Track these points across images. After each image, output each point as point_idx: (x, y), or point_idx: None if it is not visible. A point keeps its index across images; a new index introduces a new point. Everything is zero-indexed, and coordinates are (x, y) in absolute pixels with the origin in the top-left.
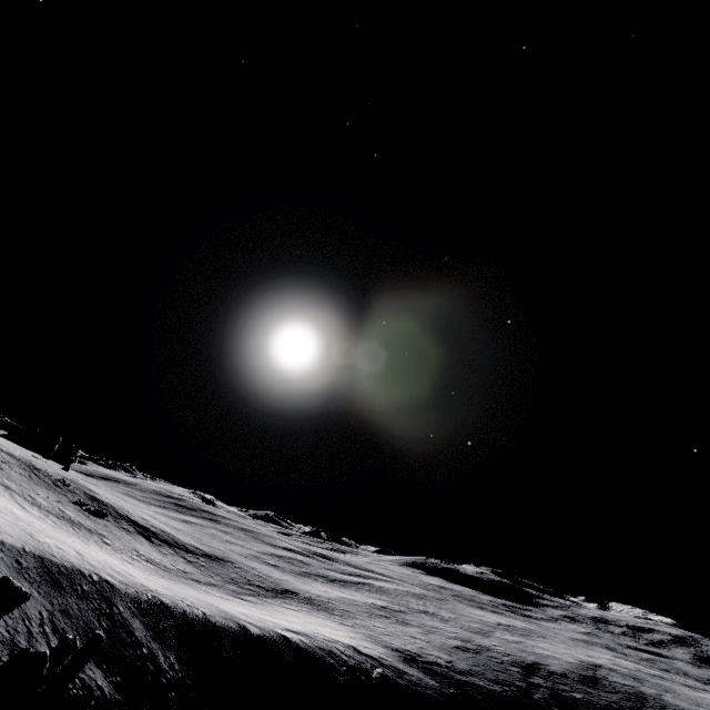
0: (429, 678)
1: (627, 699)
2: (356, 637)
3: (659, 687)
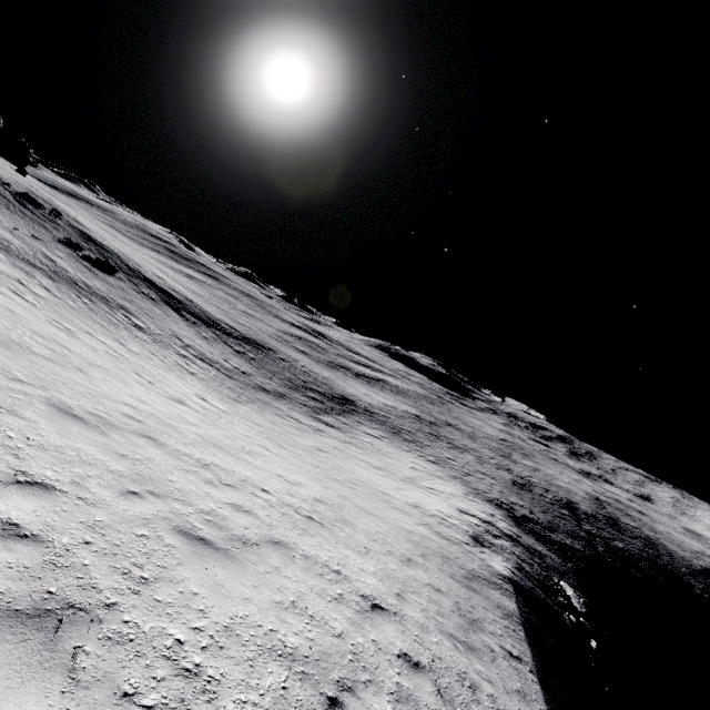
0: (547, 549)
1: (646, 546)
2: (464, 491)
3: (645, 525)
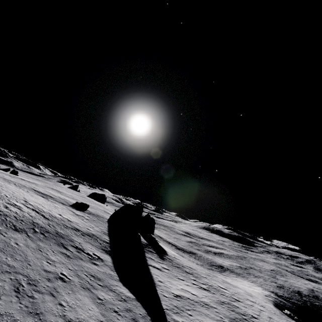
0: (287, 302)
1: None
2: (262, 289)
3: None
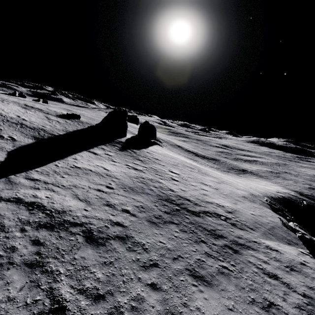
0: (310, 200)
1: None
2: (282, 188)
3: None
